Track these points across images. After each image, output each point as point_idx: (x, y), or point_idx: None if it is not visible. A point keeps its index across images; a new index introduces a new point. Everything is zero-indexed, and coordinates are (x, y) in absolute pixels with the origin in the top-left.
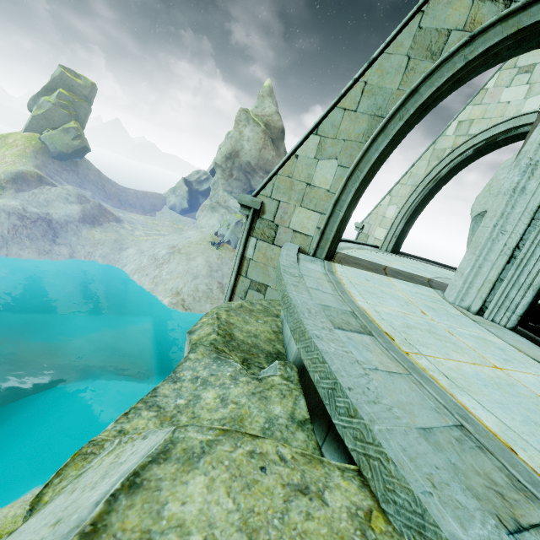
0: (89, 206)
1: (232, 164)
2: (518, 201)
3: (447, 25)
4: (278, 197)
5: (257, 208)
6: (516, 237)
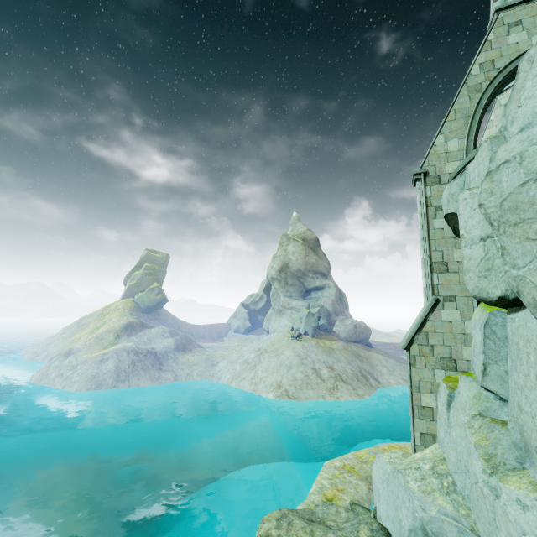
0: (179, 337)
1: (285, 274)
2: None
3: (478, 82)
4: (433, 164)
5: (425, 171)
6: None
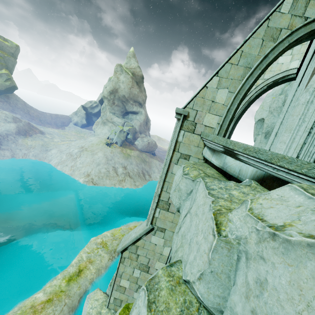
0: (21, 124)
1: (114, 96)
2: (310, 107)
3: (280, 26)
4: (197, 109)
5: (186, 114)
6: (311, 123)
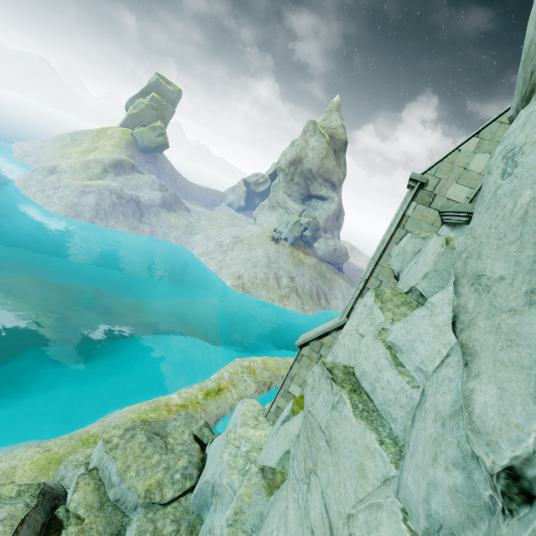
0: (167, 194)
1: (294, 169)
2: None
3: None
4: (440, 176)
5: (424, 182)
6: None
